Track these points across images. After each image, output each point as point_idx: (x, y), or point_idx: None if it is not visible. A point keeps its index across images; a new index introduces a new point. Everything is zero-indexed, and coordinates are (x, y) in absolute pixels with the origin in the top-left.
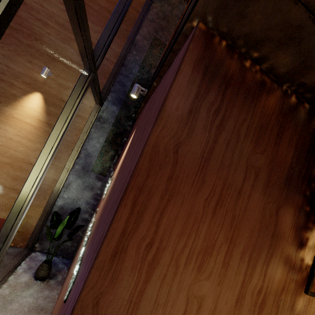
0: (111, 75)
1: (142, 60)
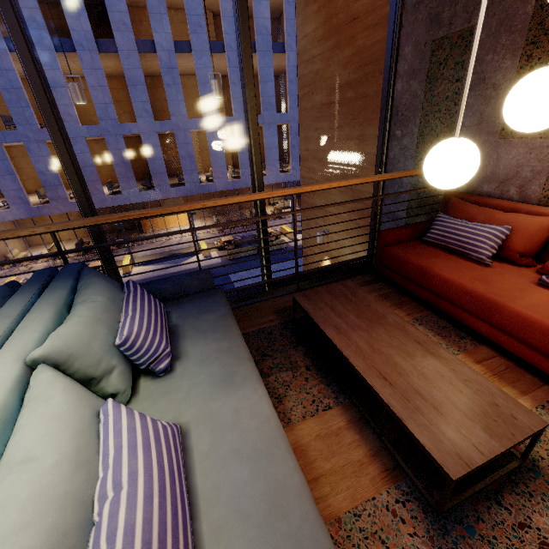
0: (373, 208)
1: (417, 140)
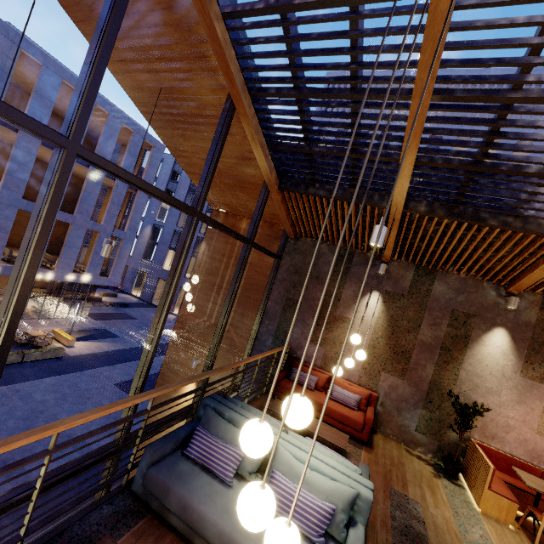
0: (246, 354)
1: (276, 329)
